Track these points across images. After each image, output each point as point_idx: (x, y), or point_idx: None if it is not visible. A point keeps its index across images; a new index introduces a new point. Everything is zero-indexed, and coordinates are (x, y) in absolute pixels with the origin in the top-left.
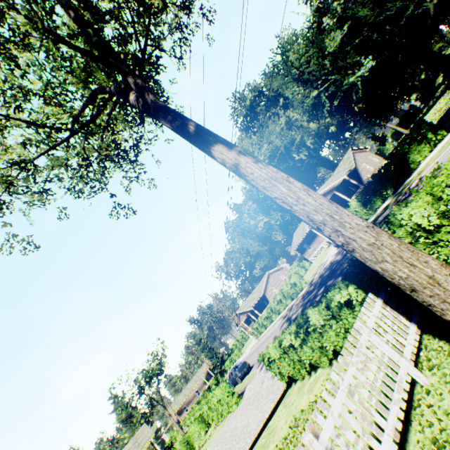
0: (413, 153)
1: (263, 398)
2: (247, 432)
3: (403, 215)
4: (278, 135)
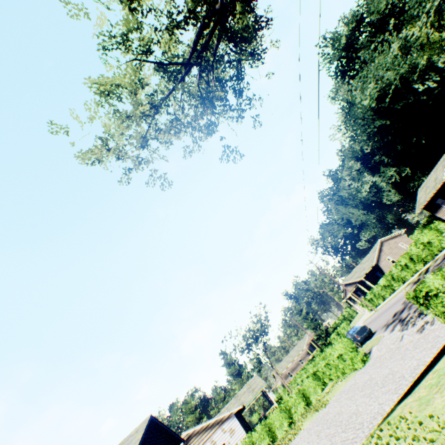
0: None
1: (409, 350)
2: (396, 377)
3: None
4: (389, 66)
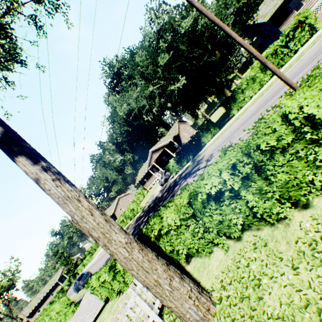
0: (204, 137)
1: (90, 310)
2: None
3: (165, 214)
4: (134, 100)
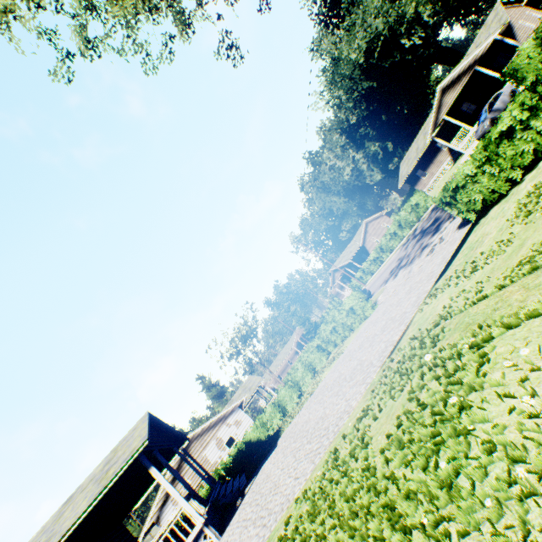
0: None
1: (426, 265)
2: (424, 278)
3: None
4: (379, 10)
